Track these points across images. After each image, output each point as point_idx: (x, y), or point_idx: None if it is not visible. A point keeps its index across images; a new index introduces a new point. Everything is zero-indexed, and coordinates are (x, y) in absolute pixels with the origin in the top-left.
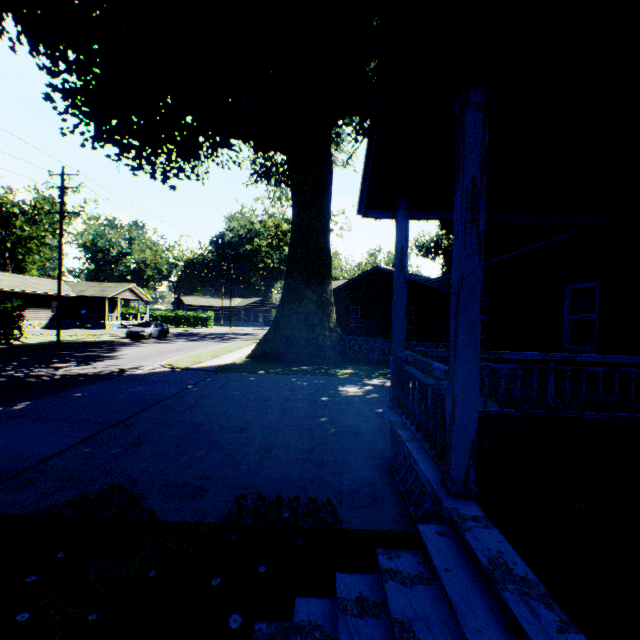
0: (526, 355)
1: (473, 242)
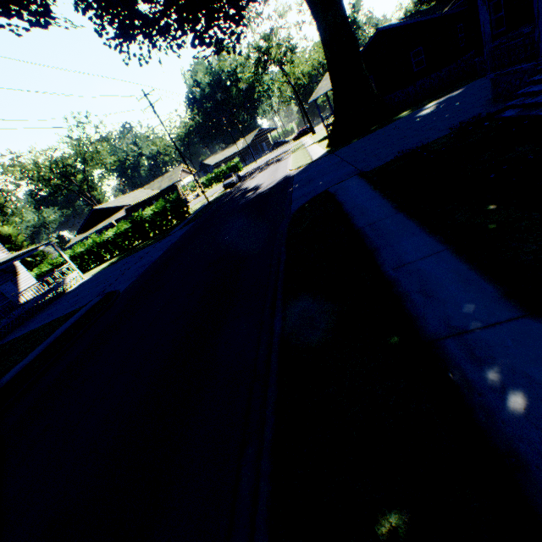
0: None
1: None
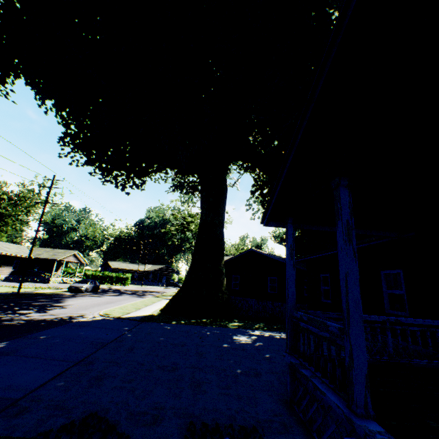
0: (371, 317)
1: (351, 252)
